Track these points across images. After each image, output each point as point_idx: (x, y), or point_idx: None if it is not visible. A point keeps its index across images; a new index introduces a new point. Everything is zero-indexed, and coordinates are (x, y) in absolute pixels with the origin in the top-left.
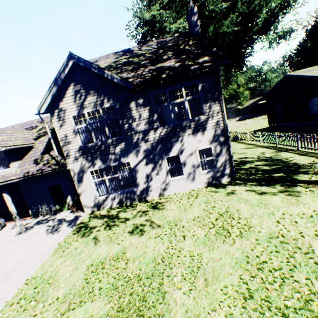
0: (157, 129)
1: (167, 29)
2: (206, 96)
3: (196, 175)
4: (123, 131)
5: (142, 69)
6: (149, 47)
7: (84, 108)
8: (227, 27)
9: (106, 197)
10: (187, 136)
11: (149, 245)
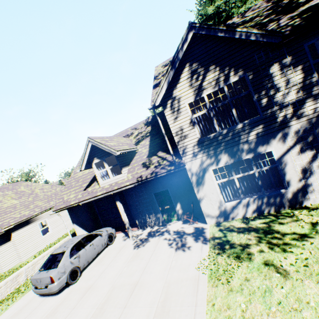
0: (318, 96)
1: (234, 15)
2: None
3: None
4: (260, 109)
5: (273, 23)
6: (257, 9)
7: (202, 90)
8: None
9: (236, 202)
10: None
11: None
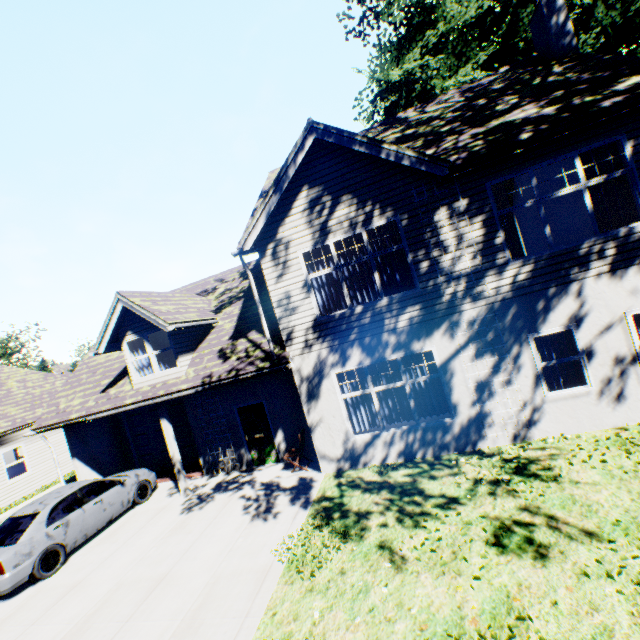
0: (504, 268)
1: (437, 90)
2: None
3: (626, 386)
4: (417, 277)
5: (451, 138)
6: (444, 103)
7: (327, 233)
8: None
9: (372, 436)
10: (593, 279)
11: (605, 604)
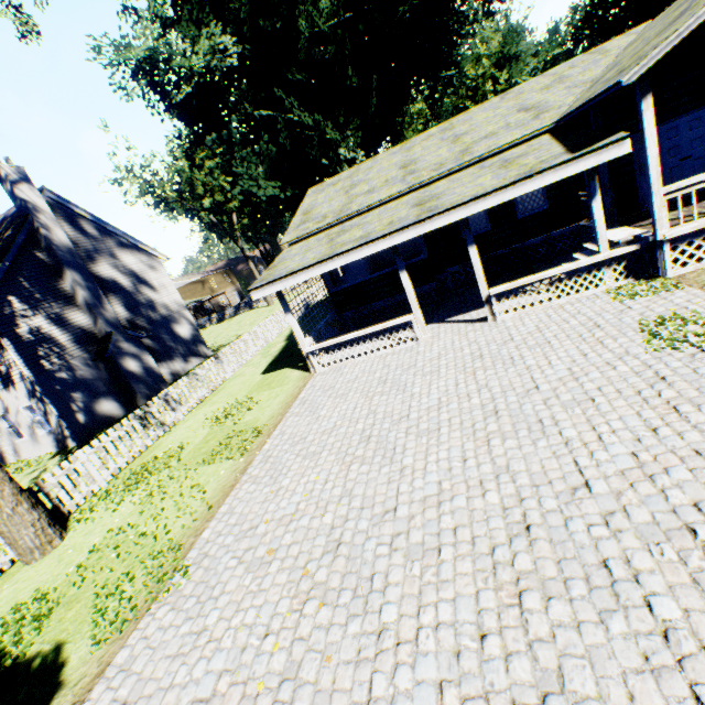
0: None
1: (188, 68)
2: None
3: (39, 437)
4: None
5: None
6: None
7: None
8: (331, 13)
9: None
10: (2, 391)
11: None
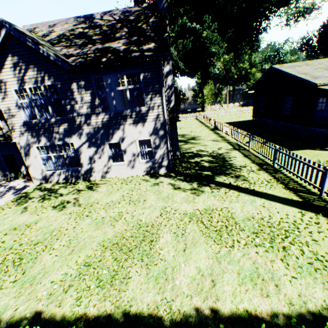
0: (99, 115)
1: None
2: (148, 87)
3: (136, 163)
4: (66, 112)
5: (90, 46)
6: (112, 17)
7: (25, 82)
8: None
9: (53, 172)
10: (128, 125)
11: (59, 220)
